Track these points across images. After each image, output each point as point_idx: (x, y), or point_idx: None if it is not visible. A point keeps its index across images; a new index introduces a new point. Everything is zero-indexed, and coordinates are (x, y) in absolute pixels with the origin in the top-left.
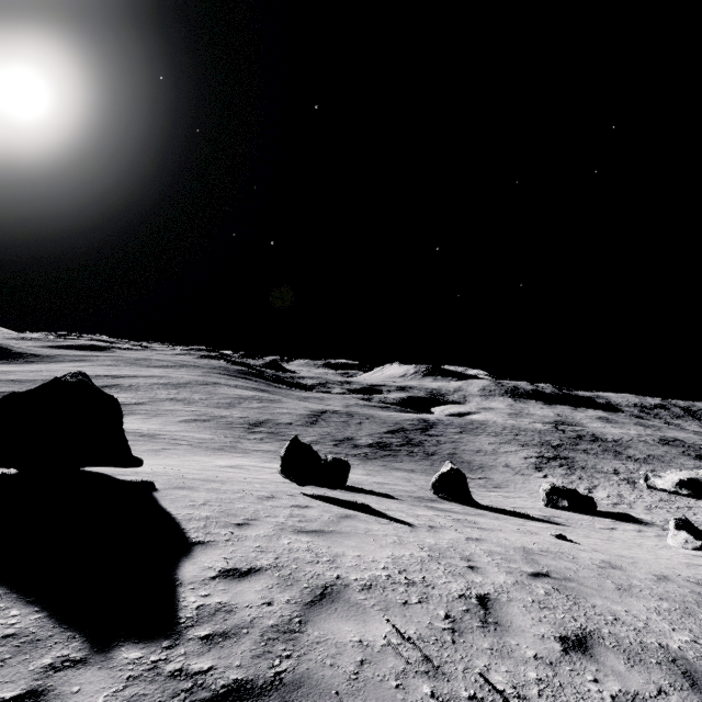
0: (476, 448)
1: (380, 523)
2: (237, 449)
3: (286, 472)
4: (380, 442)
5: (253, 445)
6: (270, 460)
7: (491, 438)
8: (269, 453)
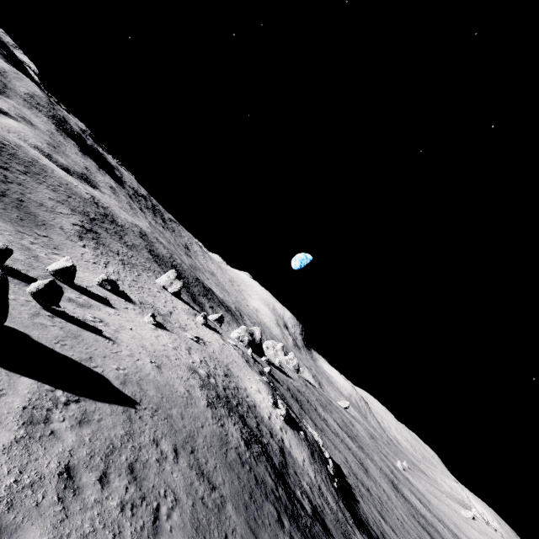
0: (40, 200)
1: (108, 343)
2: None
3: (38, 296)
4: None
5: None
6: None
7: (51, 192)
8: None
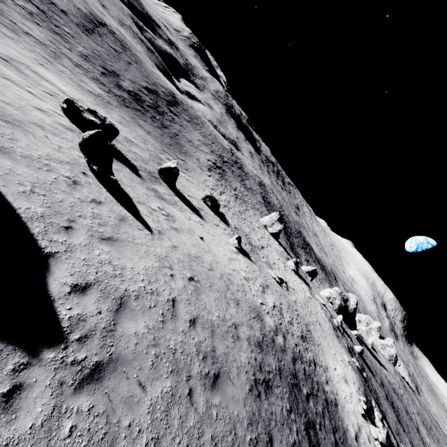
0: (190, 138)
1: (139, 229)
2: (4, 17)
3: (83, 149)
4: (137, 94)
5: (23, 21)
6: (43, 61)
7: (201, 137)
8: (41, 47)
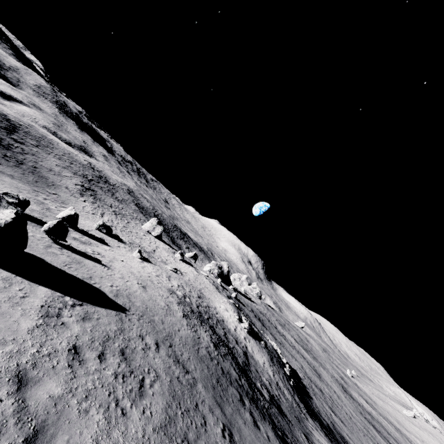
0: (49, 166)
1: (104, 268)
2: None
3: (50, 233)
4: None
5: None
6: None
7: (57, 160)
8: None
